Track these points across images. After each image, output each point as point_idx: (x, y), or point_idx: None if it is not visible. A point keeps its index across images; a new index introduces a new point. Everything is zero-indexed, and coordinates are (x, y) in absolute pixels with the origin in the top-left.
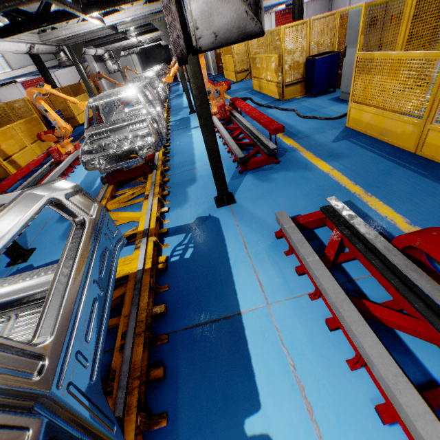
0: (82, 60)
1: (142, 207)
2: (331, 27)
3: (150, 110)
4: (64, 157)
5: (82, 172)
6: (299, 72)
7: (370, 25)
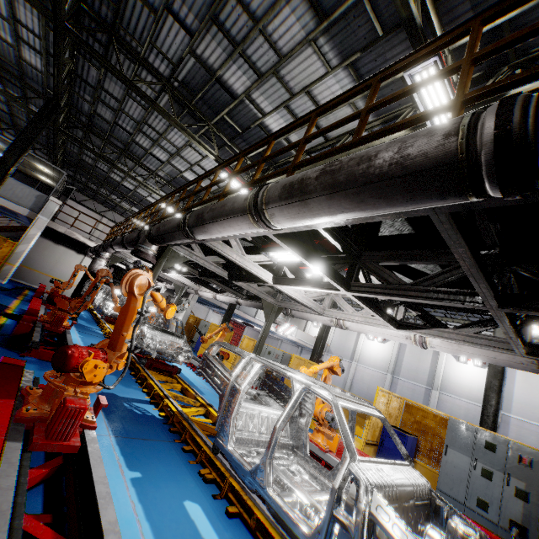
0: (14, 214)
1: None
2: (398, 406)
3: (278, 411)
4: (73, 441)
5: (135, 536)
6: (376, 434)
7: (488, 447)
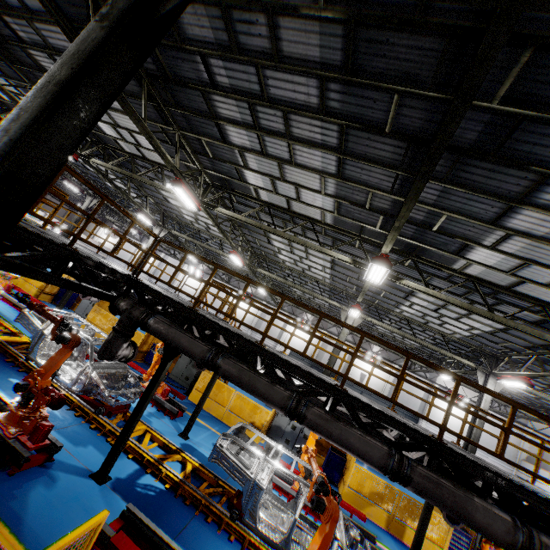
0: None
1: (4, 323)
2: None
3: None
4: None
5: None
6: (55, 290)
7: None
